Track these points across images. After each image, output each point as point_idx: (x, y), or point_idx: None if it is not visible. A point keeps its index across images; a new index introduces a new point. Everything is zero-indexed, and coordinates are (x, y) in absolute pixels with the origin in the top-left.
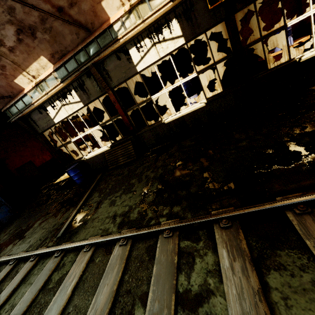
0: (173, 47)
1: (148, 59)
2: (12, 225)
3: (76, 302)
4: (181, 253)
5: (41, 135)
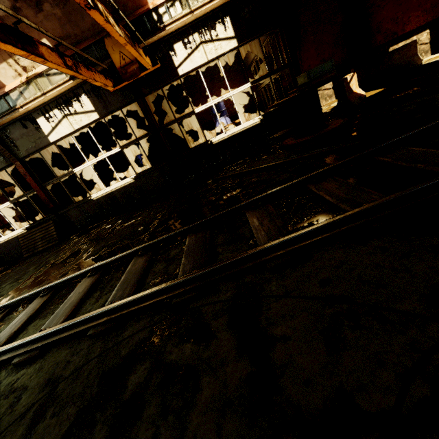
0: (88, 121)
1: (62, 130)
2: None
3: None
4: None
5: None
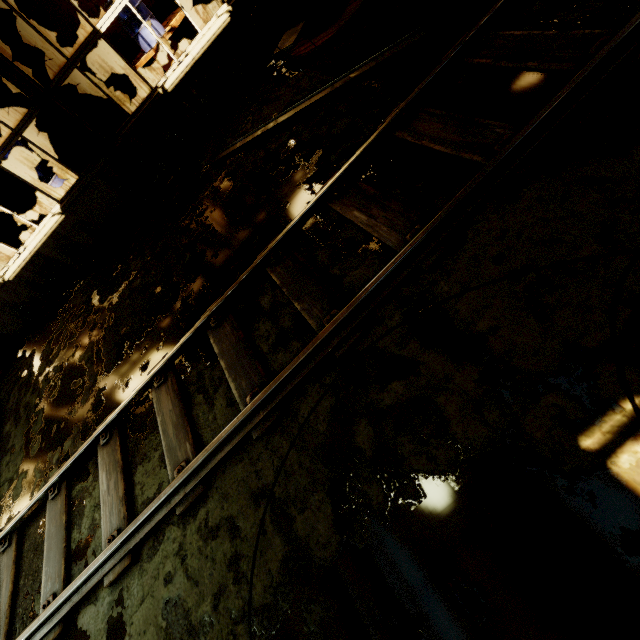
0: None
1: None
2: None
3: None
4: (74, 504)
5: None
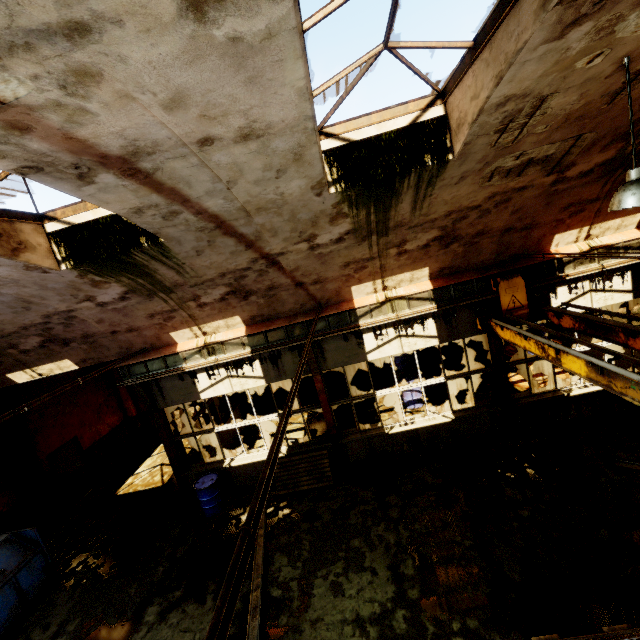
0: (423, 346)
1: (387, 350)
2: (58, 608)
3: None
4: None
5: (160, 411)
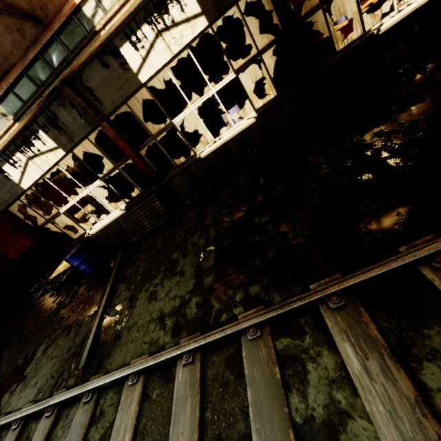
0: (192, 35)
1: (155, 60)
2: None
3: None
4: (282, 359)
5: (6, 212)
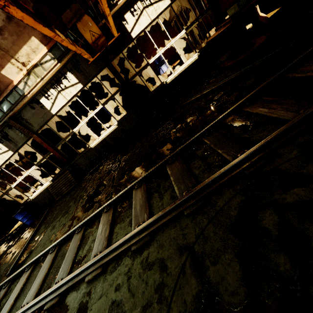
0: (76, 91)
1: (59, 103)
2: None
3: (17, 305)
4: (84, 238)
5: None
